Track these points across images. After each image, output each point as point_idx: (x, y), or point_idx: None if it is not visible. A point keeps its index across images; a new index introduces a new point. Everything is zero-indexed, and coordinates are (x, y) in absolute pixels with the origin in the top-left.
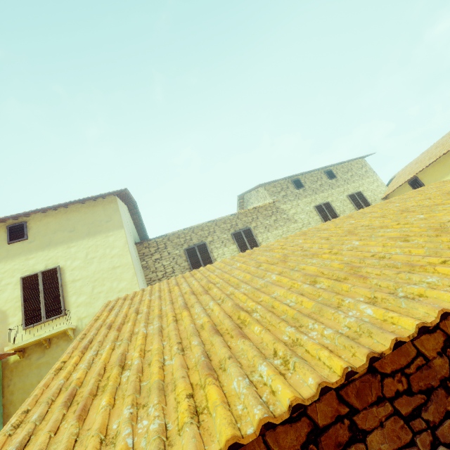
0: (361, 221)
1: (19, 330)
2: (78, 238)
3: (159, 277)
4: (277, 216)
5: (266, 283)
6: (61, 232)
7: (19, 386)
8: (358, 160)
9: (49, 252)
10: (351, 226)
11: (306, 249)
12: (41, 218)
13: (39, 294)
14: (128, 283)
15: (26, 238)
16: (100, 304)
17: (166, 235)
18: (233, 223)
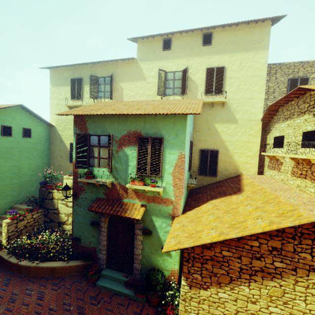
0: None
1: (201, 95)
2: (238, 51)
3: None
4: None
5: None
6: (229, 44)
7: (199, 118)
8: None
9: (221, 56)
10: None
11: None
12: (220, 31)
13: (213, 79)
14: (259, 88)
15: (211, 44)
16: (240, 95)
17: (279, 64)
18: None
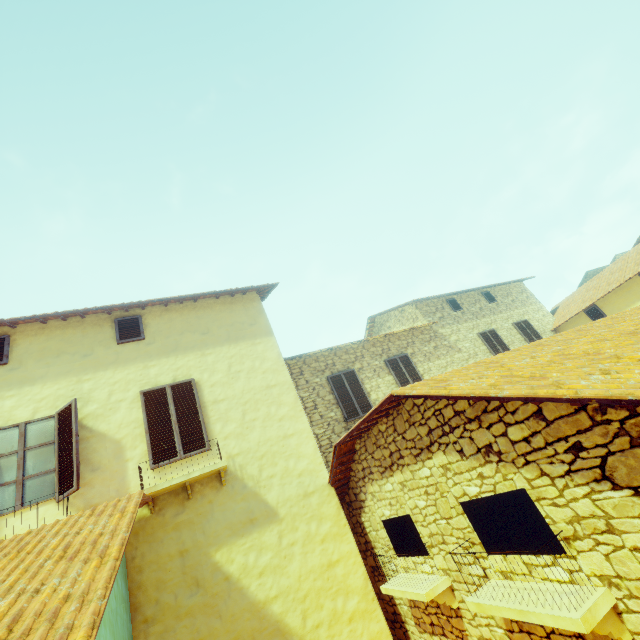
0: None
1: (142, 469)
2: (215, 343)
3: None
4: (437, 343)
5: None
6: (191, 333)
7: (150, 558)
8: (517, 284)
9: (177, 360)
10: None
11: None
12: (160, 312)
13: (169, 417)
14: (290, 409)
15: (143, 338)
16: (256, 437)
17: (300, 357)
18: (384, 346)
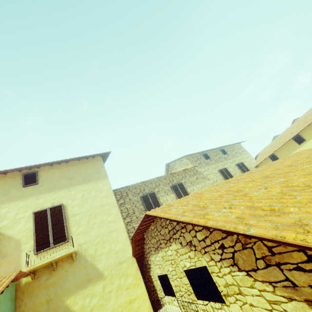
0: (285, 163)
1: (30, 255)
2: (76, 184)
3: (124, 216)
4: (197, 176)
5: (282, 180)
6: (63, 179)
7: (29, 306)
8: (237, 144)
9: (55, 194)
10: (284, 165)
11: (274, 173)
12: (48, 169)
13: (47, 225)
14: (114, 217)
15: (37, 183)
16: (94, 233)
17: (127, 187)
18: (170, 179)
